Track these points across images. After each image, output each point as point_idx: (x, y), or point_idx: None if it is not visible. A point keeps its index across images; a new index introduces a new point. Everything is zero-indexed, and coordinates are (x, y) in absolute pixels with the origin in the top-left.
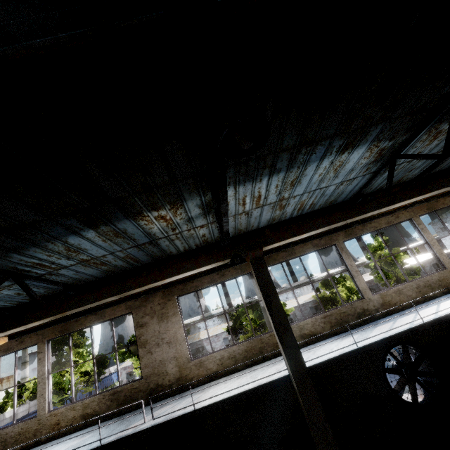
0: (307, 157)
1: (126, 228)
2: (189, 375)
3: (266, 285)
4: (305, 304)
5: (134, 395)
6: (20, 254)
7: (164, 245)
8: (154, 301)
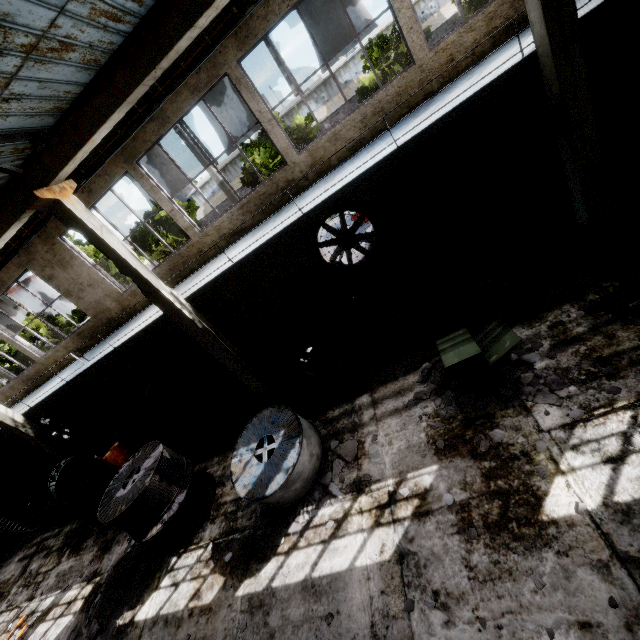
0: None
1: None
2: (130, 304)
3: (89, 237)
4: (354, 98)
5: (96, 331)
6: None
7: None
8: (39, 252)
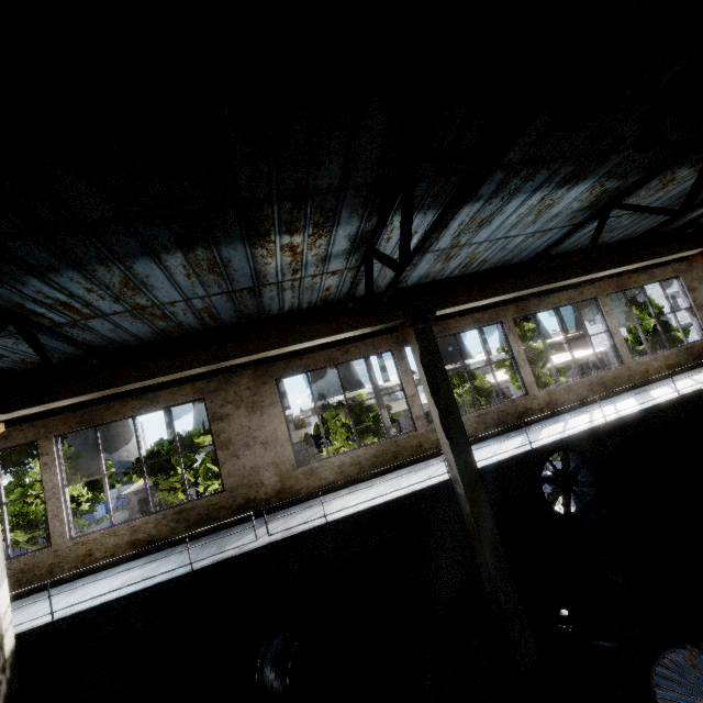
0: (521, 185)
1: (233, 258)
2: (295, 486)
3: (434, 364)
4: None
5: (213, 513)
6: (43, 281)
7: (267, 296)
8: (240, 384)
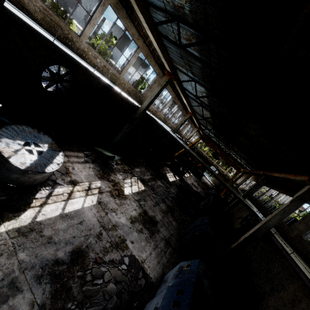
0: None
1: None
2: None
3: None
4: None
5: None
6: None
7: None
8: None
